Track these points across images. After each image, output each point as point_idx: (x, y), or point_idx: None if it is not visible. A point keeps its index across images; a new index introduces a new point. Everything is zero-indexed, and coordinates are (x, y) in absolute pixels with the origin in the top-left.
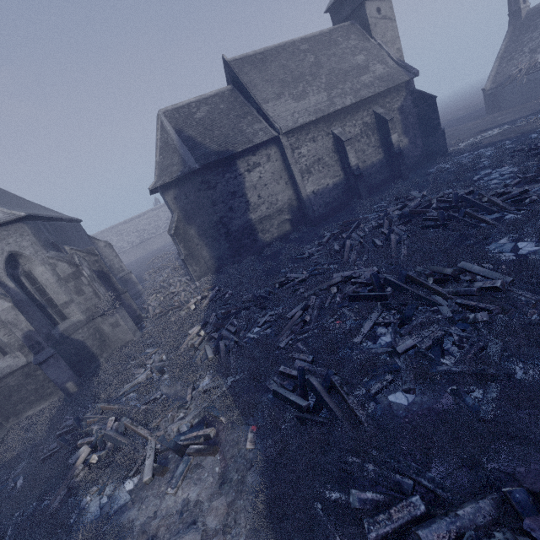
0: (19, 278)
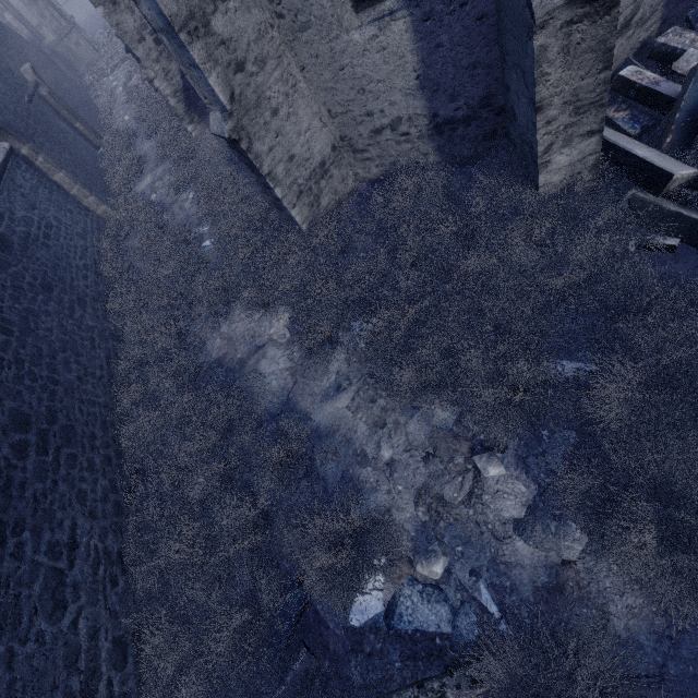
0: (2, 3)
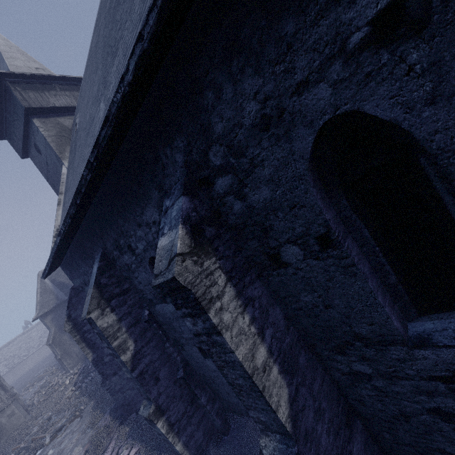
0: None
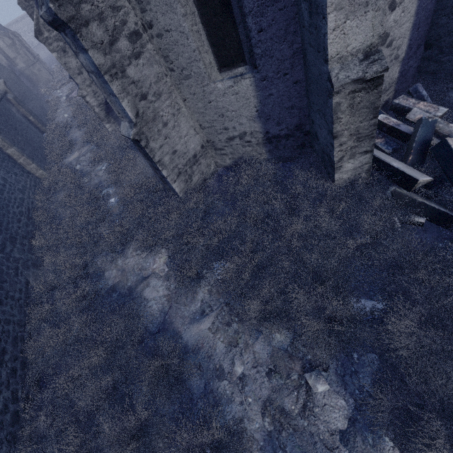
0: None
